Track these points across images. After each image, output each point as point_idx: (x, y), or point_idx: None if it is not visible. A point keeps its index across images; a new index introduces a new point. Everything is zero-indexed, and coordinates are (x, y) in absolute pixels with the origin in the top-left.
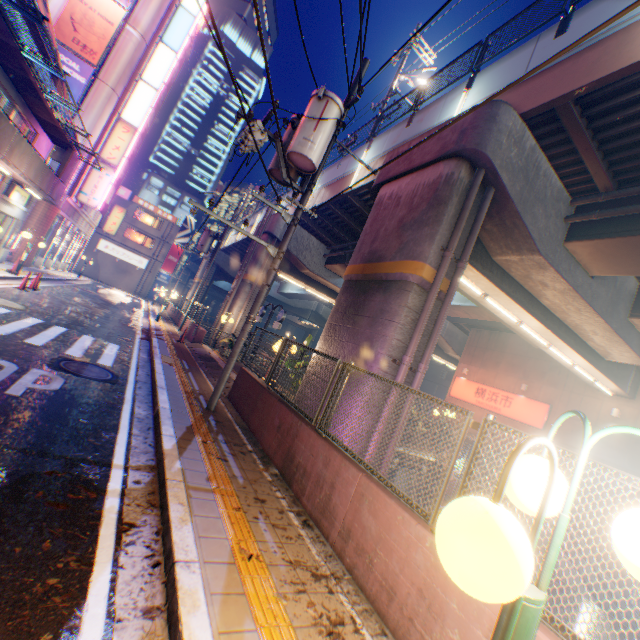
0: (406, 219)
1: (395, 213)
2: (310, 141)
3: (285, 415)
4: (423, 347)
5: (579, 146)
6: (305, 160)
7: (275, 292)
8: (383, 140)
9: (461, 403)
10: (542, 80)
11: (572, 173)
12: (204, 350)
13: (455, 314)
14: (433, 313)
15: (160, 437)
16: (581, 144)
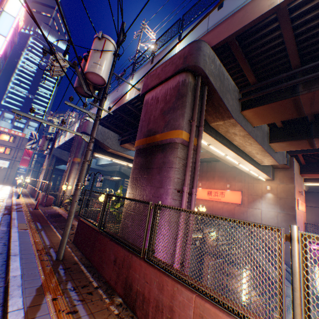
0: (165, 108)
1: (157, 106)
2: (98, 64)
3: (118, 251)
4: (191, 179)
5: (240, 62)
6: (97, 77)
7: (94, 165)
8: (139, 73)
9: (202, 200)
10: (217, 30)
11: (237, 77)
12: (53, 210)
13: None
14: (192, 158)
15: (6, 316)
16: (241, 61)
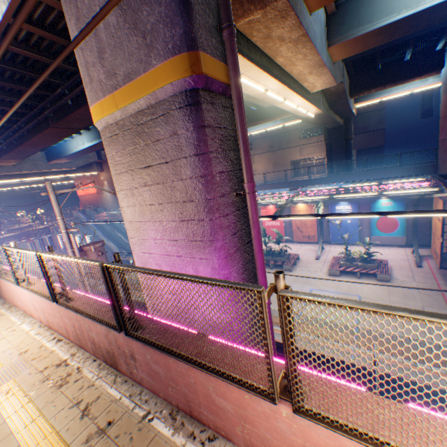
0: None
1: None
2: None
3: None
4: None
5: None
6: None
7: None
8: None
9: (84, 197)
10: None
11: None
12: None
13: None
14: None
15: None
16: None
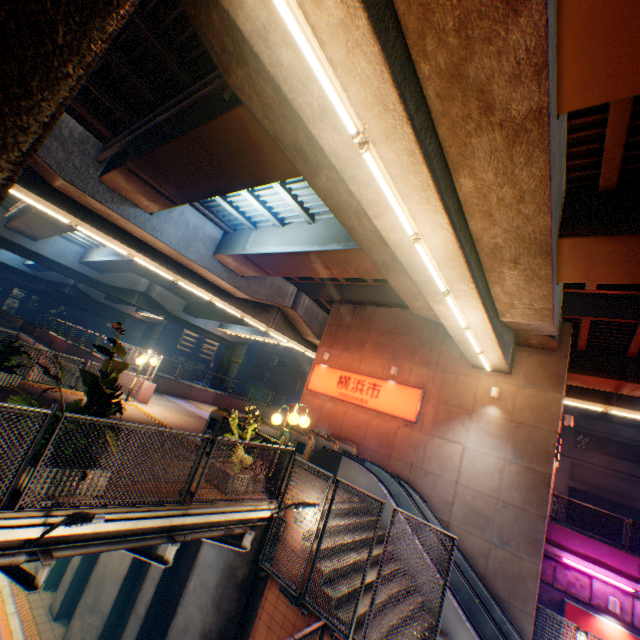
0: None
1: None
2: None
3: None
4: None
5: None
6: None
7: (76, 262)
8: None
9: (322, 398)
10: None
11: None
12: None
13: (313, 271)
14: None
15: None
16: None
